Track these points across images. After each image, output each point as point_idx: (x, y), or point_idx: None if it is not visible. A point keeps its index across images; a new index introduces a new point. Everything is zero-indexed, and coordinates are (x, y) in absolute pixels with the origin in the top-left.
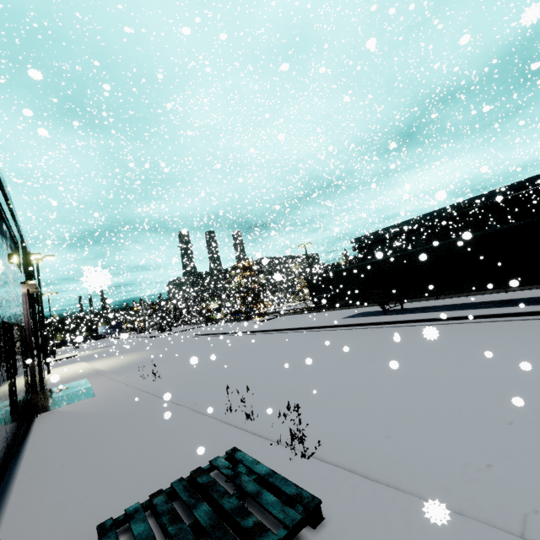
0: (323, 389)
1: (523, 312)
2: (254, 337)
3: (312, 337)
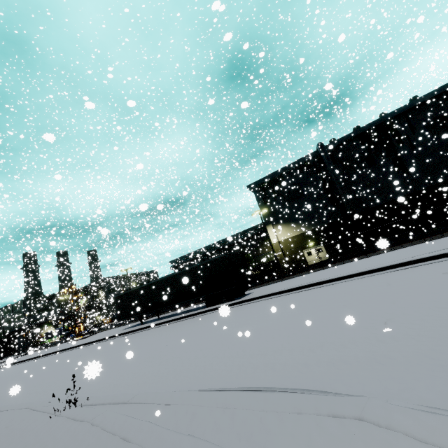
0: (23, 386)
1: (182, 317)
2: (45, 359)
3: (82, 350)
